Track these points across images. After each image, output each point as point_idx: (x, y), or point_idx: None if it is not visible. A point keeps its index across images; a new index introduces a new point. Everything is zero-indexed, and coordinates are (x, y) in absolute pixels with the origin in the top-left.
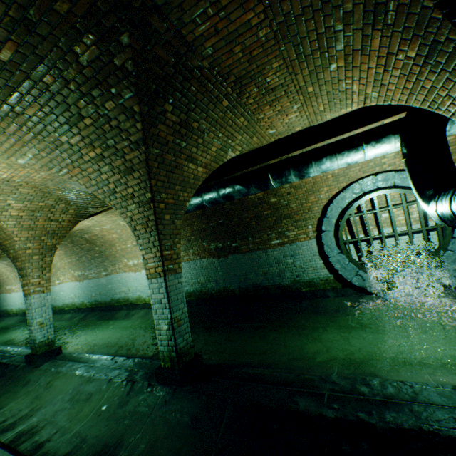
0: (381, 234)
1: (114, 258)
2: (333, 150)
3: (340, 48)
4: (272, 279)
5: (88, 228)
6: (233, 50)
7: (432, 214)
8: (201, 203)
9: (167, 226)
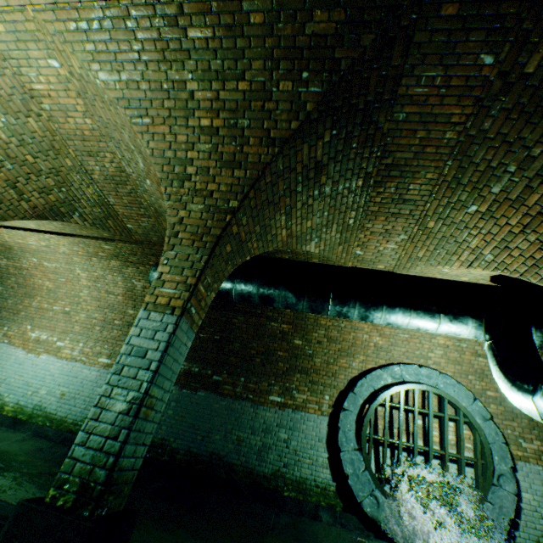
0: (414, 442)
1: (13, 314)
2: (410, 304)
3: (495, 191)
4: (246, 455)
5: (21, 251)
6: (416, 132)
7: (540, 404)
8: (229, 289)
9: (221, 257)
